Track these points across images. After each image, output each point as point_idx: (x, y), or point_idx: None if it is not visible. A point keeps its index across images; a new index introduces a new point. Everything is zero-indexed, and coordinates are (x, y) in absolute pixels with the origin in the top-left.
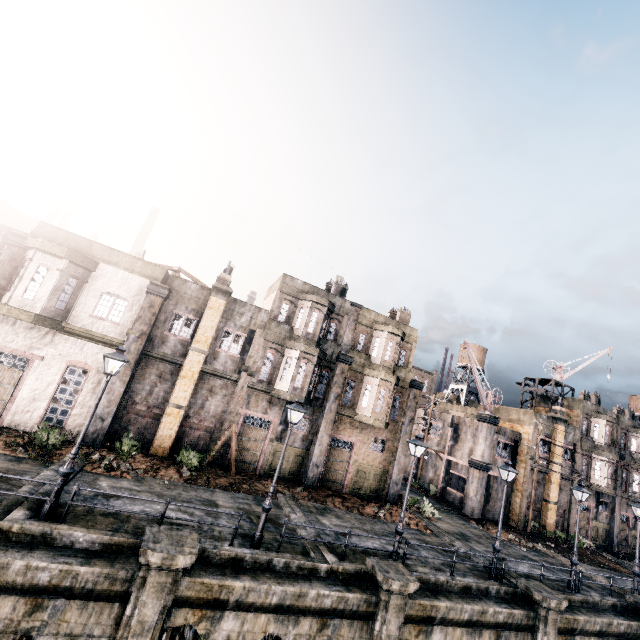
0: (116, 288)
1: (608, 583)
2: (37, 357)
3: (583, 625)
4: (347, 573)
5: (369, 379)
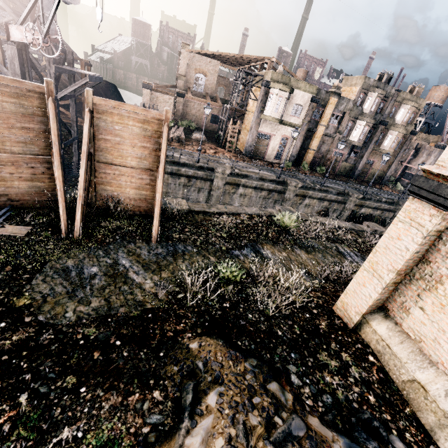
0: (299, 101)
1: None
2: (274, 135)
3: None
4: (388, 202)
5: (391, 132)
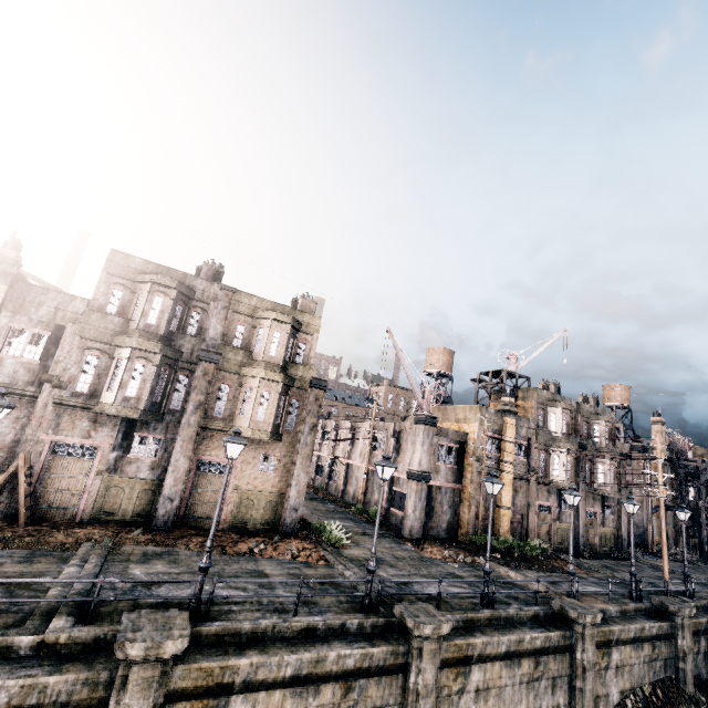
0: None
1: (544, 589)
2: None
3: (482, 649)
4: (77, 643)
5: (248, 381)
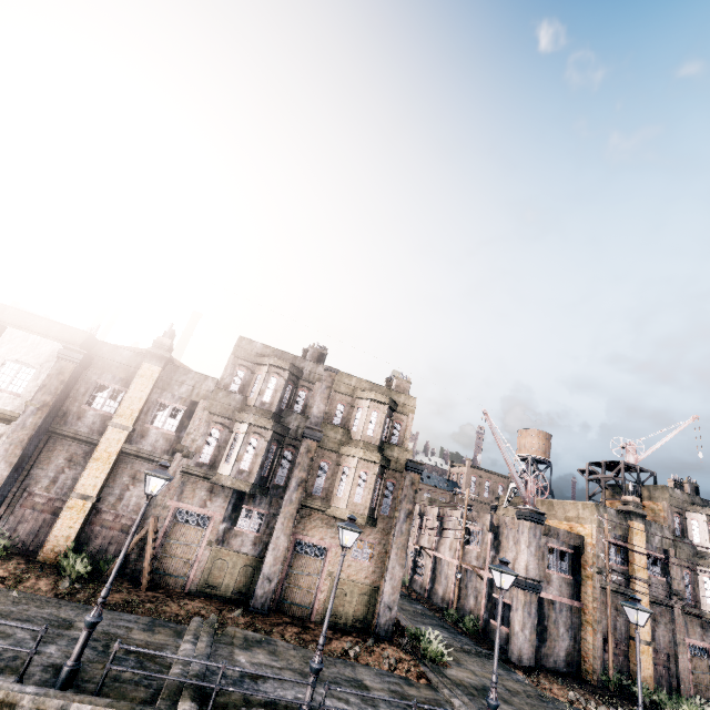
0: (24, 354)
1: None
2: None
3: None
4: None
5: (347, 460)
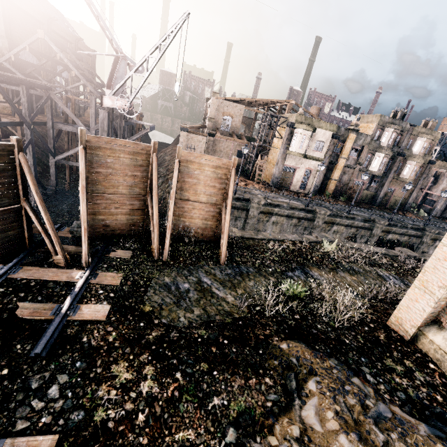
0: (321, 138)
1: None
2: (298, 168)
3: None
4: (415, 228)
5: (410, 162)
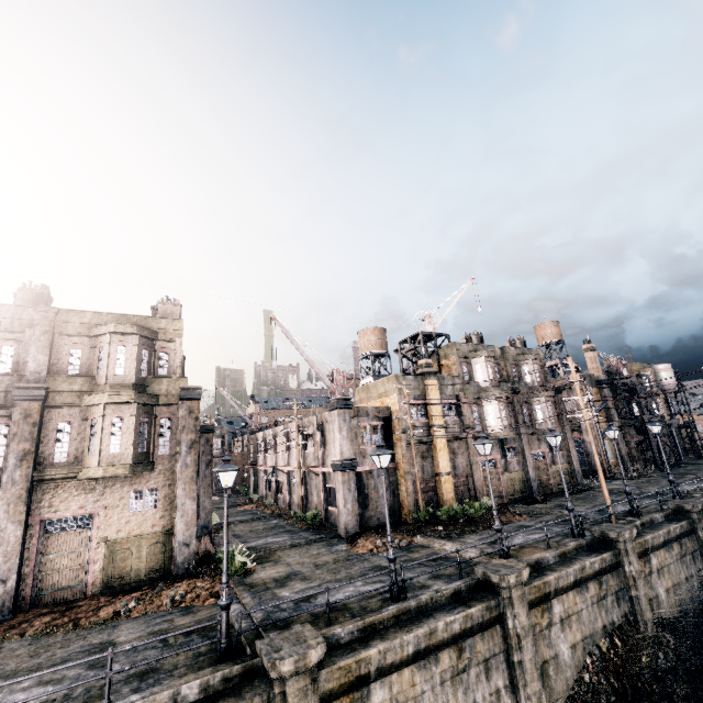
0: None
1: (477, 555)
2: None
3: (380, 660)
4: None
5: (93, 411)
